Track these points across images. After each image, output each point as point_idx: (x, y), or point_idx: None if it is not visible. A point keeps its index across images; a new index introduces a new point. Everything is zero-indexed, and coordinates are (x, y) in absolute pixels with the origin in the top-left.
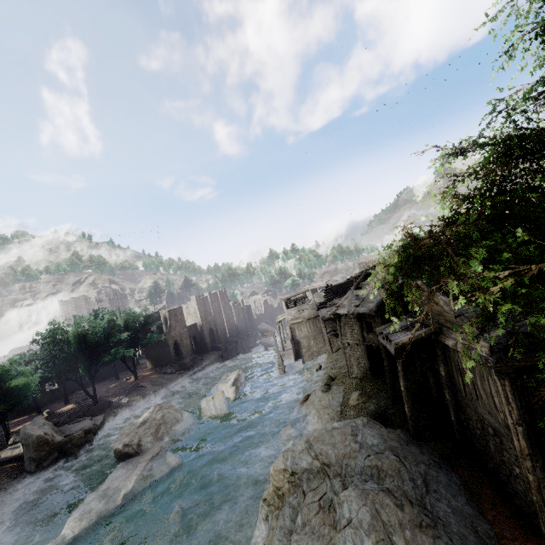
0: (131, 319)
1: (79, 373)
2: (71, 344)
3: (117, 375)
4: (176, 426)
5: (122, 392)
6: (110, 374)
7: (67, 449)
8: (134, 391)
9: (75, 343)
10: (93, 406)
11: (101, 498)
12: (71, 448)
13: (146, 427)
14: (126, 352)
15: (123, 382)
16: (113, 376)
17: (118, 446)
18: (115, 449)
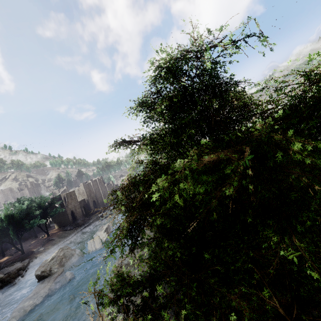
0: (42, 202)
1: (11, 237)
2: (4, 221)
3: (36, 235)
4: (72, 258)
5: (39, 245)
6: (31, 235)
7: (7, 280)
8: (47, 243)
9: (7, 220)
10: (21, 255)
11: (30, 300)
12: (9, 280)
13: (54, 261)
14: (40, 221)
15: (40, 239)
16: (33, 236)
17: (38, 273)
18: (36, 274)
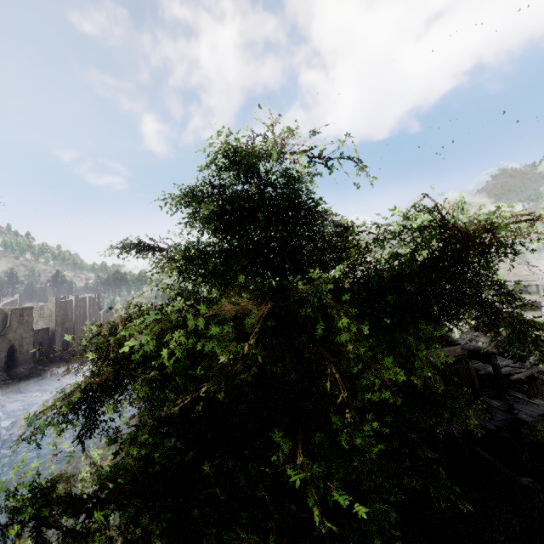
0: None
1: None
2: None
3: None
4: None
5: None
6: None
7: None
8: None
9: None
10: None
11: None
12: None
13: None
14: None
15: None
16: None
17: None
18: None
